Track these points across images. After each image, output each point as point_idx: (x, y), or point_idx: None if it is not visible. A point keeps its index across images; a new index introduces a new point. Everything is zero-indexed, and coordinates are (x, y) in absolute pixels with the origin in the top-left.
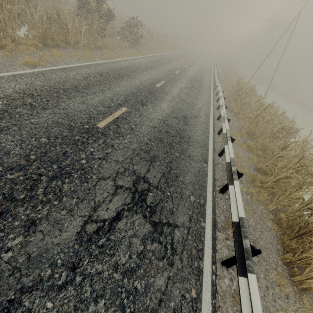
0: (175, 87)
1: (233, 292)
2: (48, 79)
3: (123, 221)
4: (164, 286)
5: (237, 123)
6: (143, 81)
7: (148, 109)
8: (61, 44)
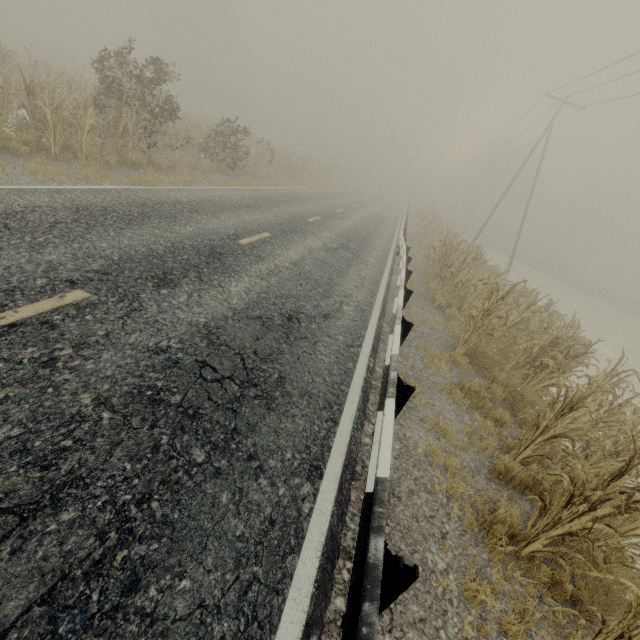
0: (294, 247)
1: None
2: None
3: None
4: None
5: (446, 330)
6: (207, 230)
7: (173, 295)
8: (19, 149)
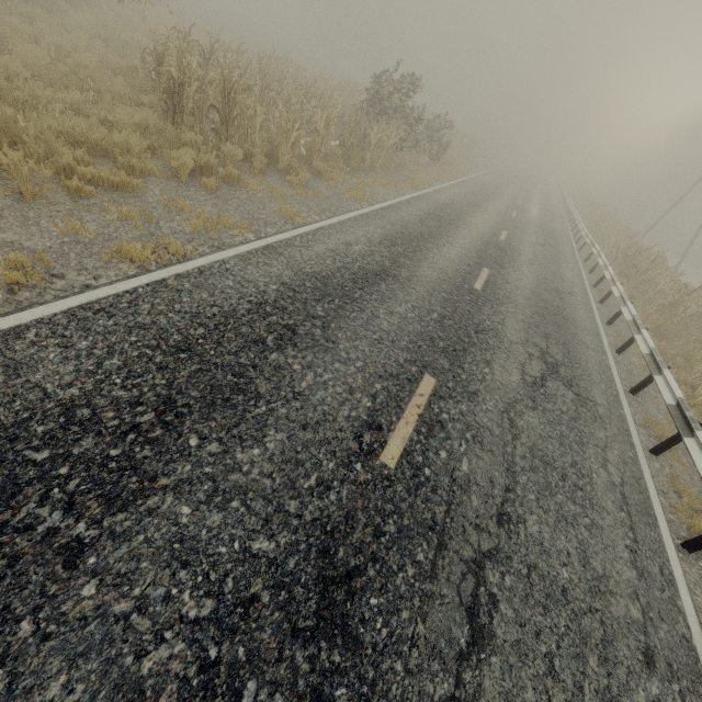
0: (524, 243)
1: (665, 475)
2: (391, 222)
3: (549, 383)
4: (604, 439)
5: None
6: (481, 230)
7: (510, 273)
8: (359, 165)
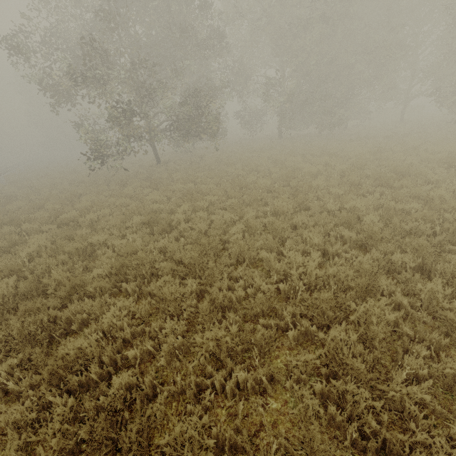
0: None
1: None
2: None
3: None
4: None
5: None
6: None
7: None
8: None
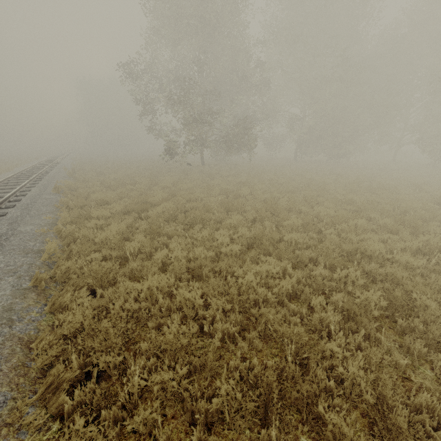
0: None
1: None
2: None
3: None
4: None
5: None
6: None
7: None
8: None
